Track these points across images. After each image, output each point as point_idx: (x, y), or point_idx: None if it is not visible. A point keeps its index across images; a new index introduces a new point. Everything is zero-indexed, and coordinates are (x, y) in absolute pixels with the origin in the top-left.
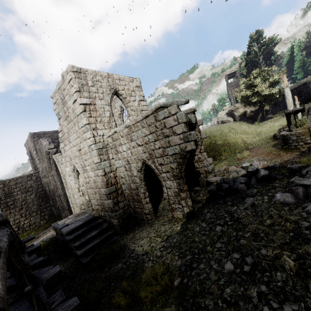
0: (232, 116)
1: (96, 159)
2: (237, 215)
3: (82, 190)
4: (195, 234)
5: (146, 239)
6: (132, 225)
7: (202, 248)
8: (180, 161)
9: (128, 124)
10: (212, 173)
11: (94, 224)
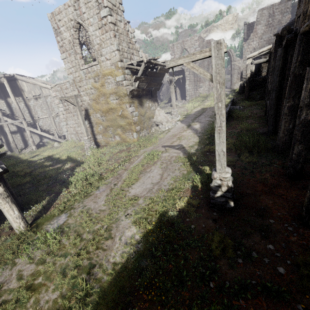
0: None
1: None
2: None
3: None
4: None
5: None
6: None
7: None
8: None
9: None
10: None
11: None
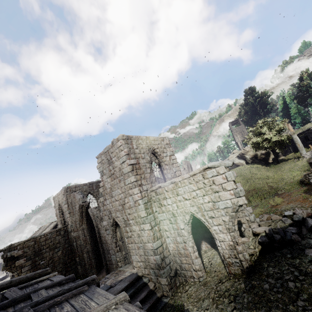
0: (243, 159)
1: (144, 213)
2: (304, 269)
3: (119, 244)
4: (266, 292)
5: (208, 301)
6: (180, 284)
7: (283, 308)
8: (233, 214)
9: (174, 181)
10: (255, 223)
11: (140, 284)
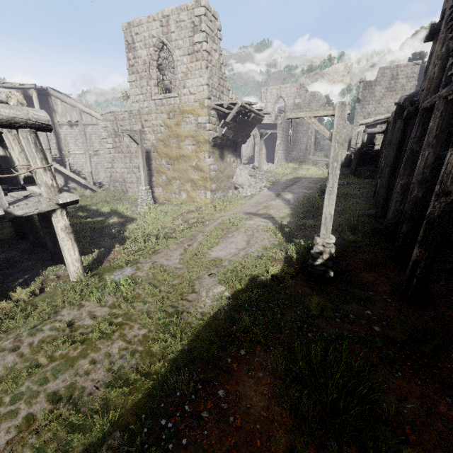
0: None
1: None
2: None
3: None
4: None
5: None
6: None
7: None
8: None
9: None
10: None
11: None
